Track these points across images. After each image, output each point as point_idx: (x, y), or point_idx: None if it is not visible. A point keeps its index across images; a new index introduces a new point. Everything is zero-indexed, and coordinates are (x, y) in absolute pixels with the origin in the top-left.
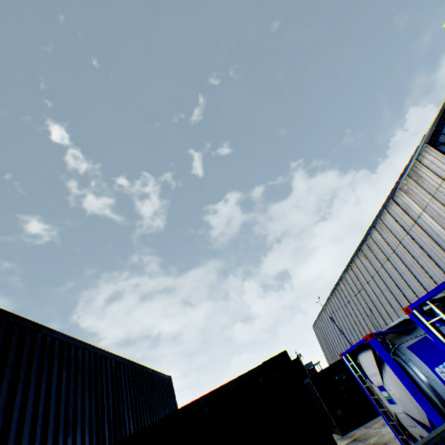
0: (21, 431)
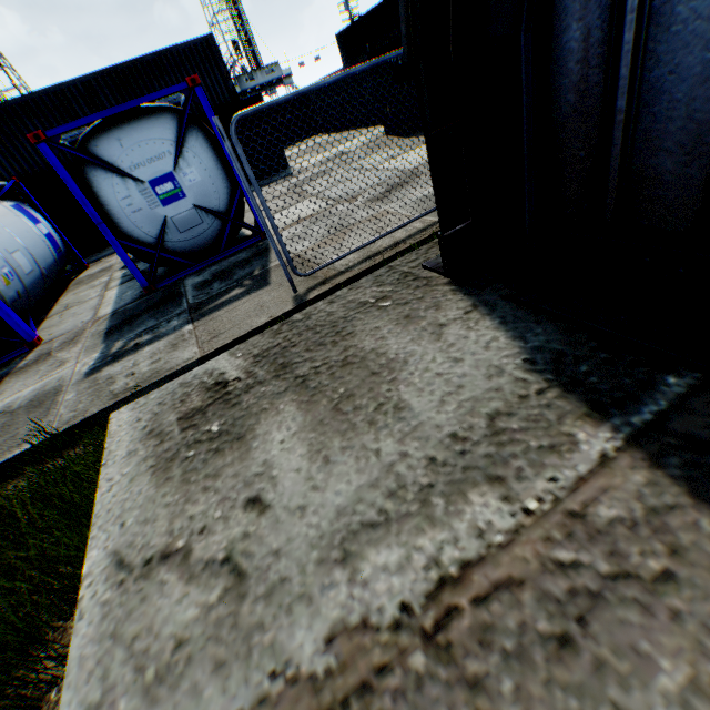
0: (33, 155)
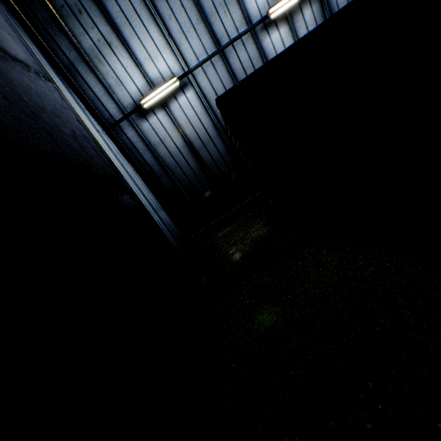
0: None
